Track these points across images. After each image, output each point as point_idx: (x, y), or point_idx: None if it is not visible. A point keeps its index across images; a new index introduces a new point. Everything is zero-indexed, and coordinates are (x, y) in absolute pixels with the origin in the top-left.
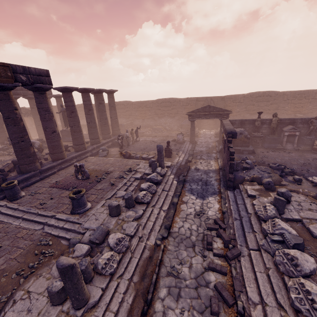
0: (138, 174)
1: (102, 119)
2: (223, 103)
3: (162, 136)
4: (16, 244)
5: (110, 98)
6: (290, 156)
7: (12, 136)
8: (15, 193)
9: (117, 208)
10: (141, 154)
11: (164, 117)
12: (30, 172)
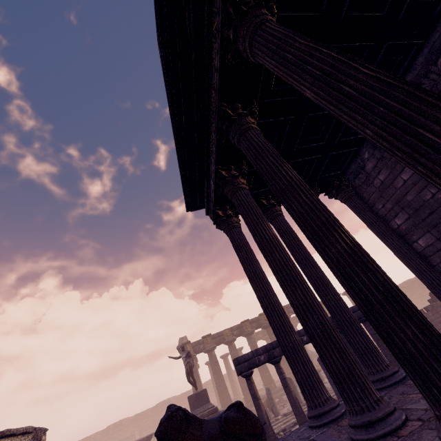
0: None
1: None
2: None
3: None
4: None
5: None
6: None
7: None
8: None
9: None
10: None
11: None
12: None
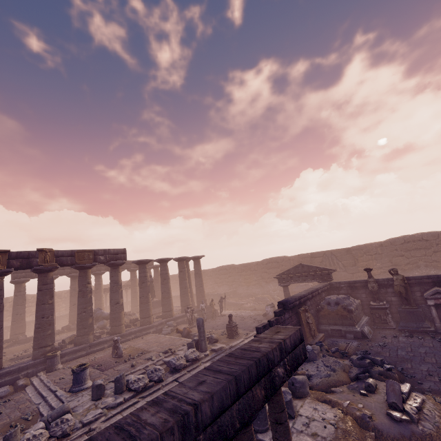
0: (172, 356)
1: (181, 288)
2: (351, 257)
3: (263, 309)
4: (11, 414)
5: (195, 264)
6: (435, 346)
7: (79, 307)
8: (53, 364)
9: (98, 389)
10: (206, 332)
11: (273, 281)
12: (82, 344)
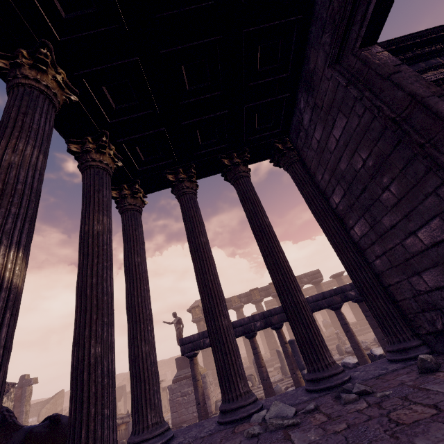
0: None
1: None
2: None
3: None
4: None
5: None
6: None
7: None
8: None
9: None
10: None
11: None
12: None
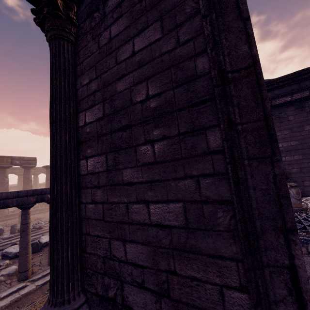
0: None
1: None
2: None
3: None
4: None
5: None
6: None
7: None
8: None
9: None
10: None
11: None
12: None
